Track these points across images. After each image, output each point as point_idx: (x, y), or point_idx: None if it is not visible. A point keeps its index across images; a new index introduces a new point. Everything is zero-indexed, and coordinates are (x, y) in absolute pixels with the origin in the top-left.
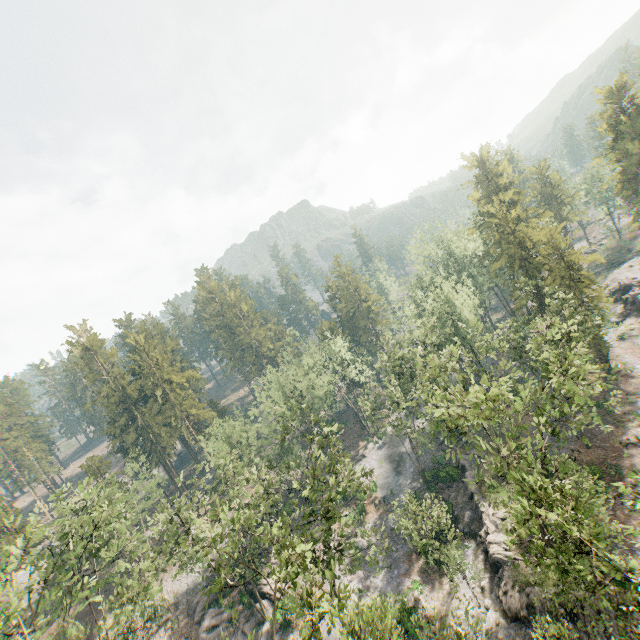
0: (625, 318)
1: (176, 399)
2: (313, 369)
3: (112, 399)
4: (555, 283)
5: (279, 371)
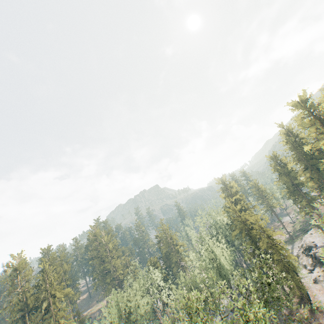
0: (314, 267)
1: (54, 309)
2: (139, 292)
3: (16, 307)
4: (264, 246)
5: (119, 292)
